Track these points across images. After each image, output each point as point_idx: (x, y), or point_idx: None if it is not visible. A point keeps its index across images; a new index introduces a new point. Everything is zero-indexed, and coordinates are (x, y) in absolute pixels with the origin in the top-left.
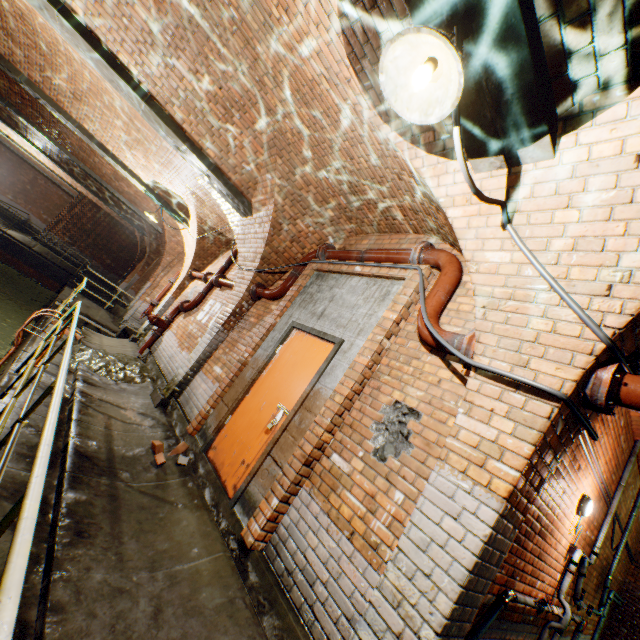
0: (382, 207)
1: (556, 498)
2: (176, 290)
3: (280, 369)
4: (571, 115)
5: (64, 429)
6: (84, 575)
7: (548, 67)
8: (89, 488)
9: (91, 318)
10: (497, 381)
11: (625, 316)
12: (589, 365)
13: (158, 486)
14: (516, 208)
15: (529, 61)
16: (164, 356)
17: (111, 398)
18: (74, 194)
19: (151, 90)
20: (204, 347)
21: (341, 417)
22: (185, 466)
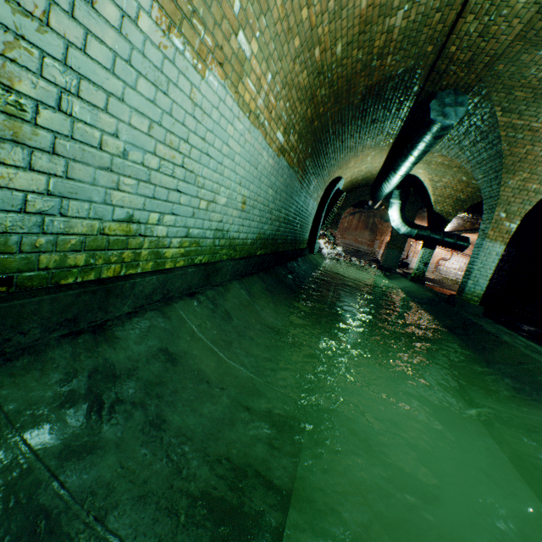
0: None
1: None
2: None
3: None
4: None
5: None
6: None
7: None
8: None
9: None
10: None
11: None
12: None
13: None
14: None
15: None
16: (448, 273)
17: None
18: None
19: None
20: None
21: None
22: None
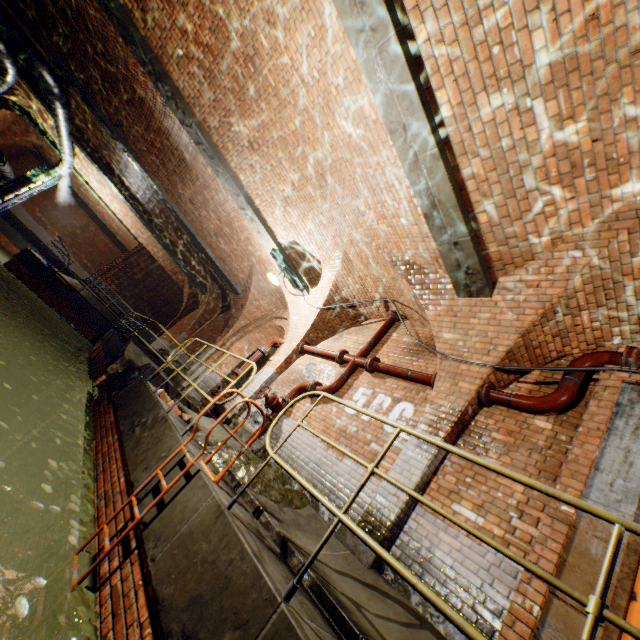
0: None
1: None
2: (281, 363)
3: None
4: None
5: None
6: None
7: None
8: None
9: None
10: None
11: None
12: None
13: None
14: None
15: None
16: (300, 458)
17: (310, 547)
18: (126, 244)
19: (452, 136)
20: (421, 467)
21: None
22: None
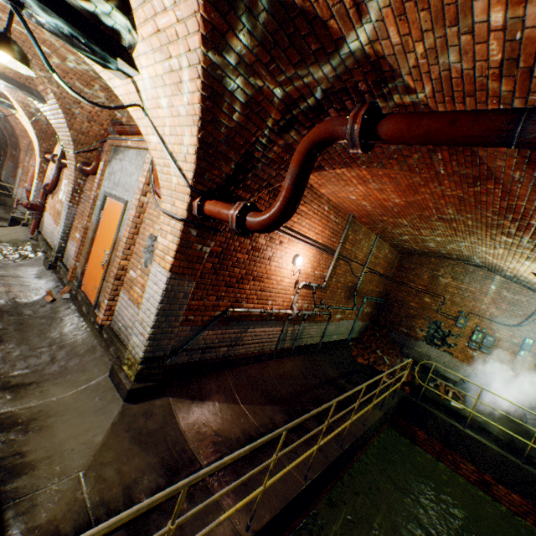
0: None
1: (263, 261)
2: (39, 175)
3: (104, 228)
4: (130, 47)
5: None
6: (7, 355)
7: (91, 20)
8: (3, 323)
9: None
10: (169, 216)
11: (192, 173)
12: (190, 200)
13: (52, 313)
14: (147, 107)
15: (69, 24)
16: (48, 233)
17: (12, 273)
18: None
19: None
20: (64, 222)
21: (130, 250)
22: (70, 299)
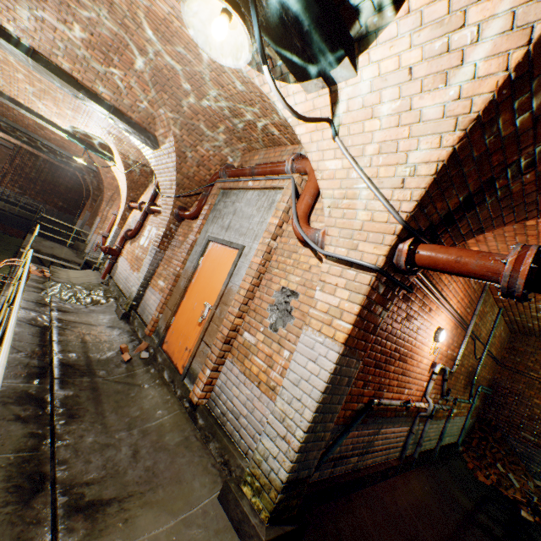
0: (260, 126)
1: (411, 334)
2: (120, 221)
3: (204, 276)
4: (362, 36)
5: (48, 349)
6: (79, 440)
7: None
8: (74, 386)
9: (57, 257)
10: (339, 263)
11: (413, 202)
12: (393, 242)
13: (128, 376)
14: (340, 122)
15: None
16: (121, 279)
17: (83, 319)
18: (10, 146)
19: (32, 44)
20: (147, 267)
21: (247, 305)
22: (147, 359)
